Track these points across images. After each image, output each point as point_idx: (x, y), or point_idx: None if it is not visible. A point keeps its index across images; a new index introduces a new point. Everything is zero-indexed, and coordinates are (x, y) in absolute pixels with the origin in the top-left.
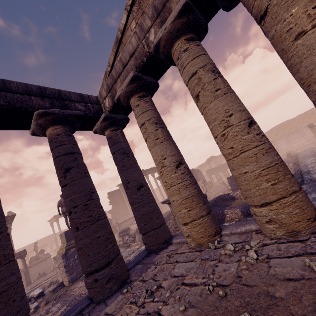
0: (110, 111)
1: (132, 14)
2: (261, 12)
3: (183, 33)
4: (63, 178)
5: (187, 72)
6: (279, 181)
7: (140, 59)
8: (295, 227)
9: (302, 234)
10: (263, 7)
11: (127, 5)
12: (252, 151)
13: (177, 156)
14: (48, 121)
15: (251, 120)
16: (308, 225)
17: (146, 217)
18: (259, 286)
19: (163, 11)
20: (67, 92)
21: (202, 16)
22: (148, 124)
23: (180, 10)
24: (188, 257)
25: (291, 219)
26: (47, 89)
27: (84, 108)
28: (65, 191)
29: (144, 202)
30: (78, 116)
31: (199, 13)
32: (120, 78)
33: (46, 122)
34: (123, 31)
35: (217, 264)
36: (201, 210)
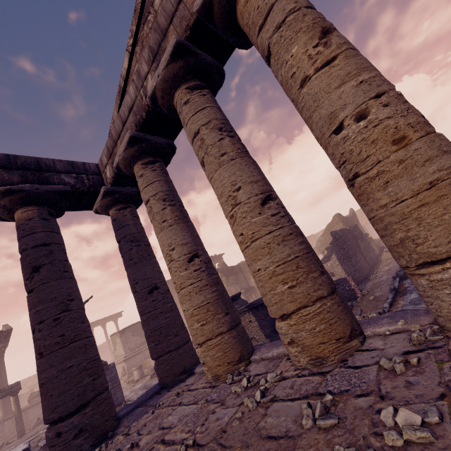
0: (112, 184)
1: (135, 56)
2: (265, 52)
3: (184, 81)
4: (29, 281)
5: (189, 131)
6: (299, 283)
7: (139, 115)
8: (319, 351)
9: (329, 362)
10: (265, 46)
11: (129, 45)
12: (264, 240)
13: (191, 246)
14: (15, 201)
15: (269, 194)
16: (337, 349)
17: (158, 335)
18: (234, 448)
19: (159, 53)
20: (51, 160)
21: (211, 57)
22: (154, 201)
23: (172, 52)
24: (195, 396)
25: (313, 339)
26: (19, 157)
27: (74, 181)
28: (30, 299)
29: (157, 311)
30: (63, 193)
31: (206, 53)
32: (120, 139)
33: (12, 202)
34: (126, 78)
35: (216, 410)
36: (219, 324)
